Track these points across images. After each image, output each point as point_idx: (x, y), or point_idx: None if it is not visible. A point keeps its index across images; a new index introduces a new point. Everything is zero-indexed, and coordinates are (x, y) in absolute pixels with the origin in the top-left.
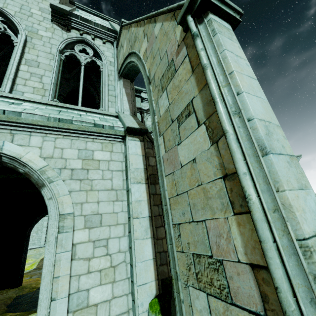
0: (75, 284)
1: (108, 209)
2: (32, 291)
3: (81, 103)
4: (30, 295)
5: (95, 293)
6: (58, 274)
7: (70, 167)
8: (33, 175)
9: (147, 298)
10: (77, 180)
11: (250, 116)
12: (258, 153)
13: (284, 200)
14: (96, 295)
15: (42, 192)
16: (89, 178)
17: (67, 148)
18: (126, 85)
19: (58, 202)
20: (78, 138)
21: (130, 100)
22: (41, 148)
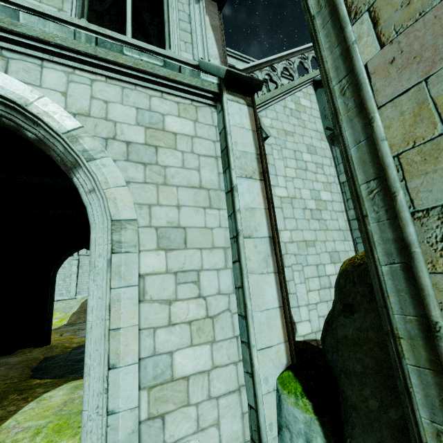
0: (148, 342)
1: (197, 220)
2: (66, 351)
3: (131, 37)
4: (63, 356)
5: (183, 359)
6: (117, 324)
7: (123, 138)
8: (54, 143)
9: (274, 371)
10: (138, 163)
11: None
12: None
13: None
14: (185, 362)
15: (74, 180)
16: (159, 163)
17: (115, 102)
18: (211, 11)
19: (107, 197)
20: (134, 87)
21: (219, 41)
22: (66, 95)
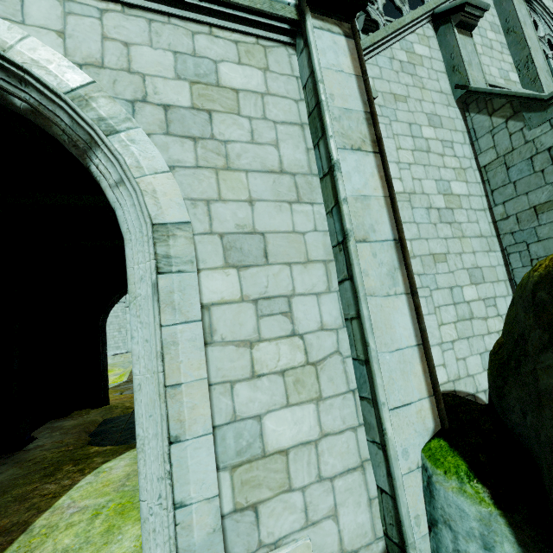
0: (224, 403)
1: (280, 221)
2: (127, 412)
3: None
4: (124, 418)
5: (278, 425)
6: (176, 378)
7: (158, 99)
8: (55, 112)
9: (416, 440)
10: (184, 138)
11: None
12: None
13: None
14: (281, 430)
15: (92, 170)
16: (215, 136)
17: (140, 44)
18: None
19: (142, 190)
20: (167, 19)
21: None
22: (64, 36)
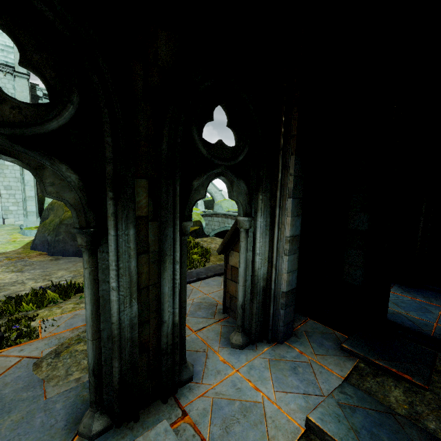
0: (3, 204)
1: (15, 184)
2: None
3: None
4: None
5: (11, 208)
6: None
7: None
8: None
9: None
10: None
11: (25, 179)
12: (25, 185)
13: (26, 192)
14: (12, 208)
15: None
16: (4, 172)
17: None
18: None
19: None
20: None
21: None
22: None
